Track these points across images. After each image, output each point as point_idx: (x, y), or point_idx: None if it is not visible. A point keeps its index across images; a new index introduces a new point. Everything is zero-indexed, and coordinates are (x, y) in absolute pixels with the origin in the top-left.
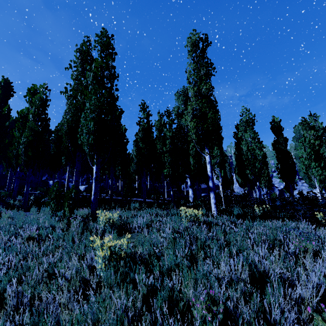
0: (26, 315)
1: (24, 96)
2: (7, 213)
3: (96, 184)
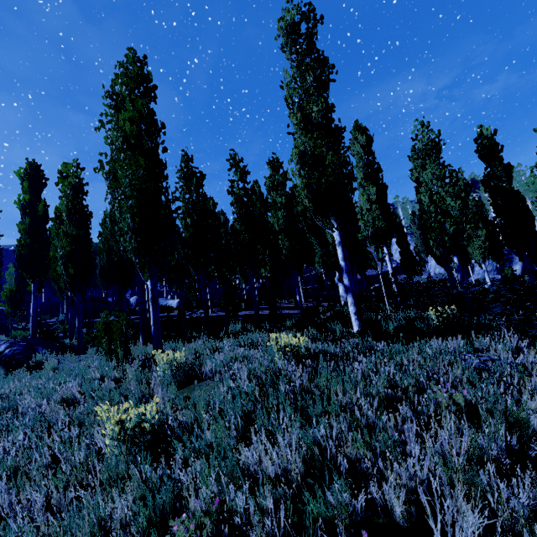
0: None
1: (56, 184)
2: (50, 362)
3: (154, 308)
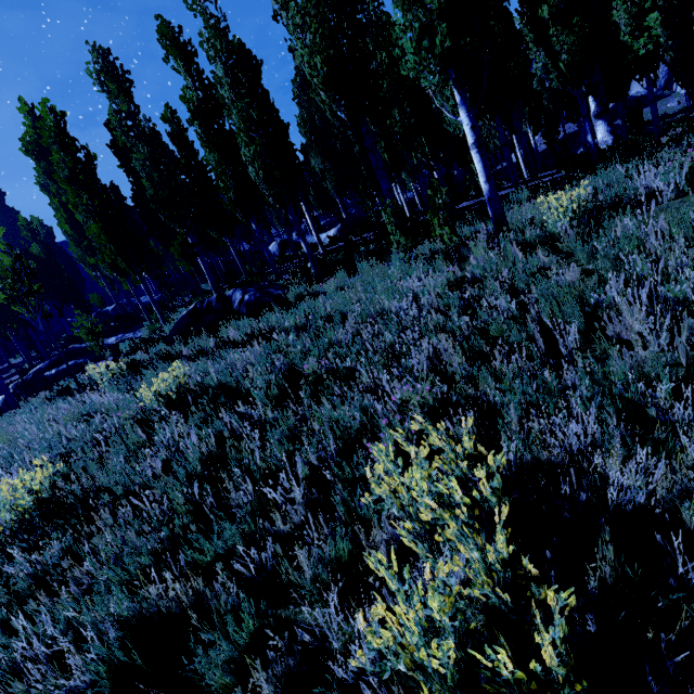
0: None
1: (165, 61)
2: (330, 284)
3: (482, 156)
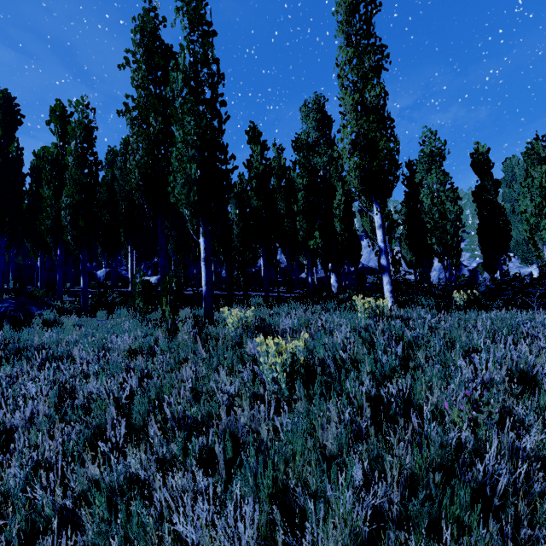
0: (211, 436)
1: (47, 123)
2: (70, 320)
3: (207, 267)
